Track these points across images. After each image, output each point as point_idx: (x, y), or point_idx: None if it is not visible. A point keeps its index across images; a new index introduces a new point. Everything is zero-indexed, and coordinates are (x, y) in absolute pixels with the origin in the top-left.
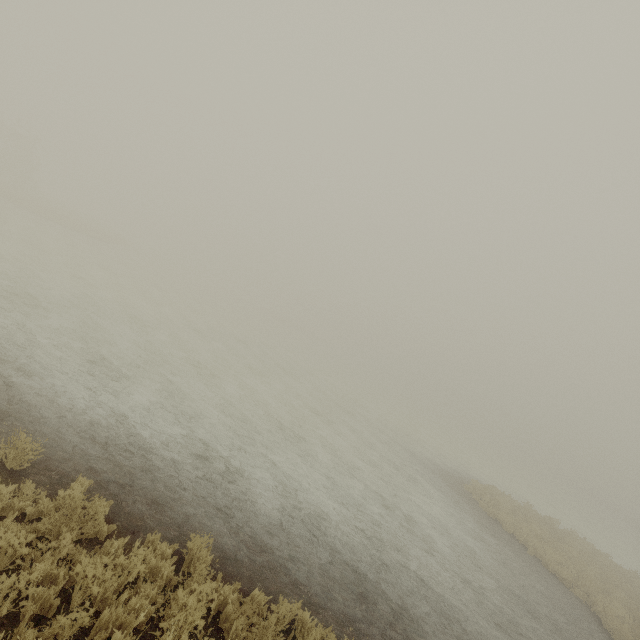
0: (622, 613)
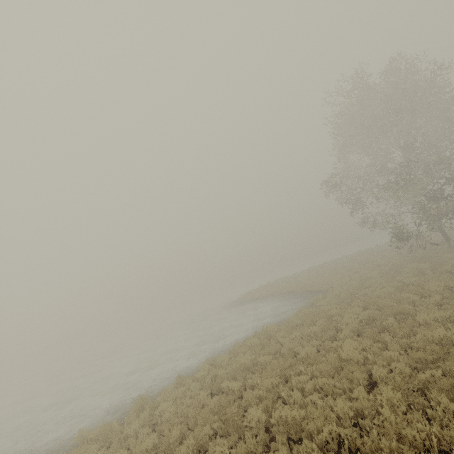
0: (294, 284)
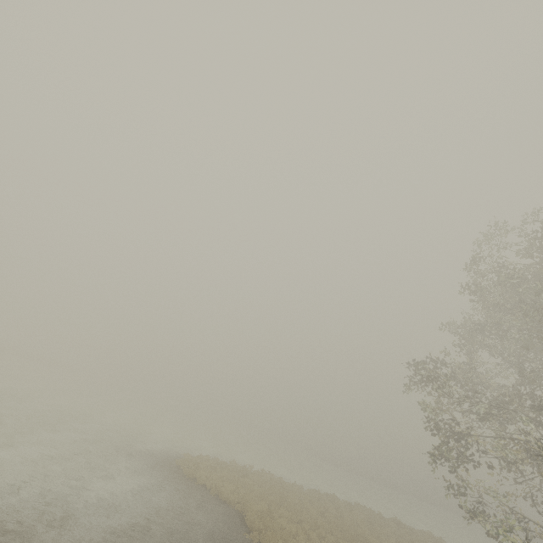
0: (261, 506)
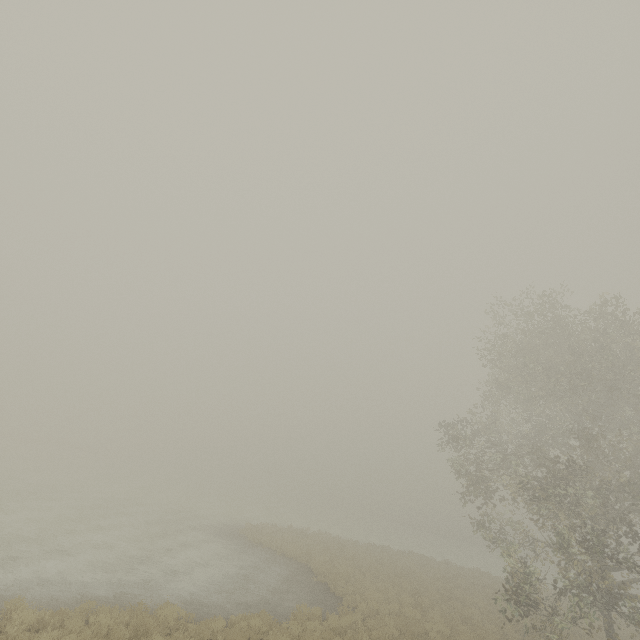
0: (323, 558)
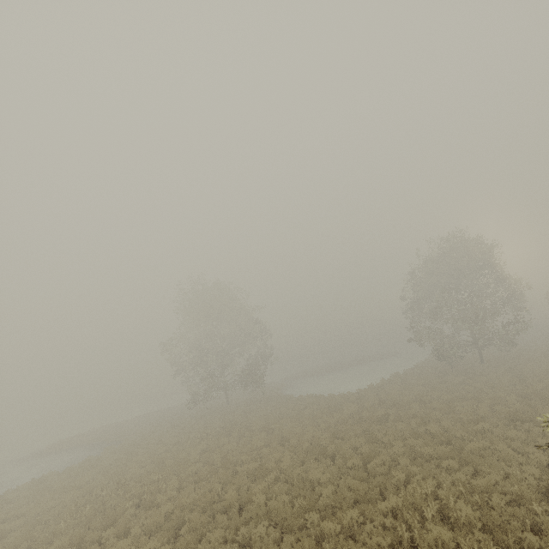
0: (110, 433)
